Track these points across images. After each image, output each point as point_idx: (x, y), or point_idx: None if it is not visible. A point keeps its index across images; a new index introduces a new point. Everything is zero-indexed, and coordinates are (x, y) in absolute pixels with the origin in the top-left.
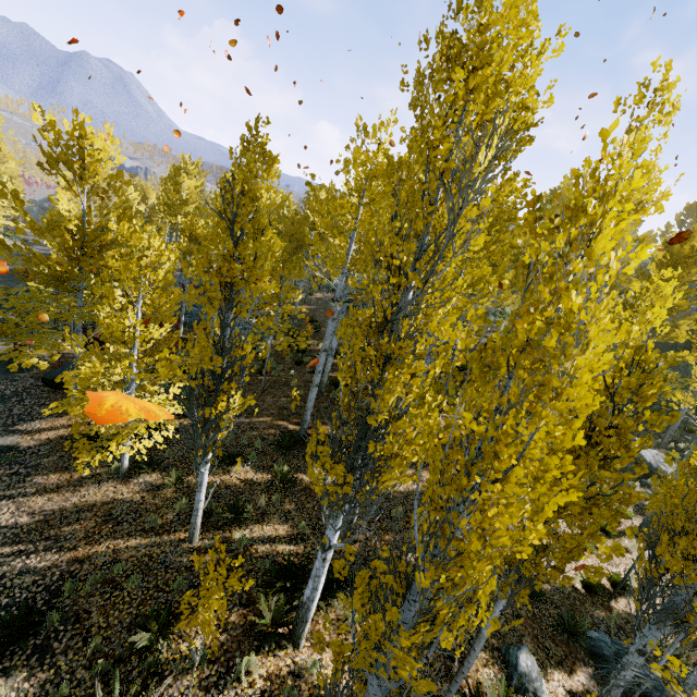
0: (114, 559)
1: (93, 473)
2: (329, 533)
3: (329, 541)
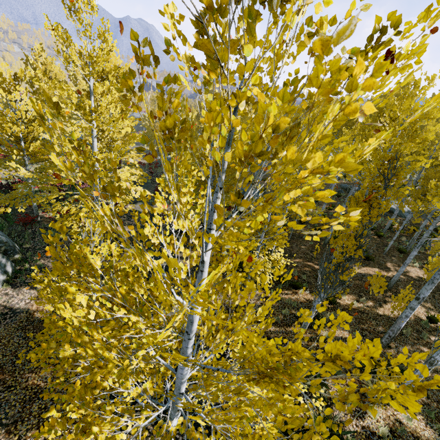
0: (267, 336)
1: None
2: (438, 358)
3: (437, 362)
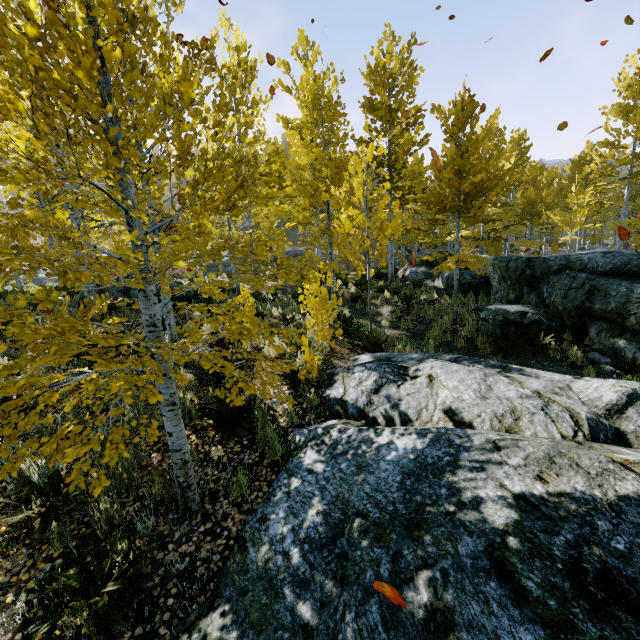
0: None
1: None
2: None
3: None
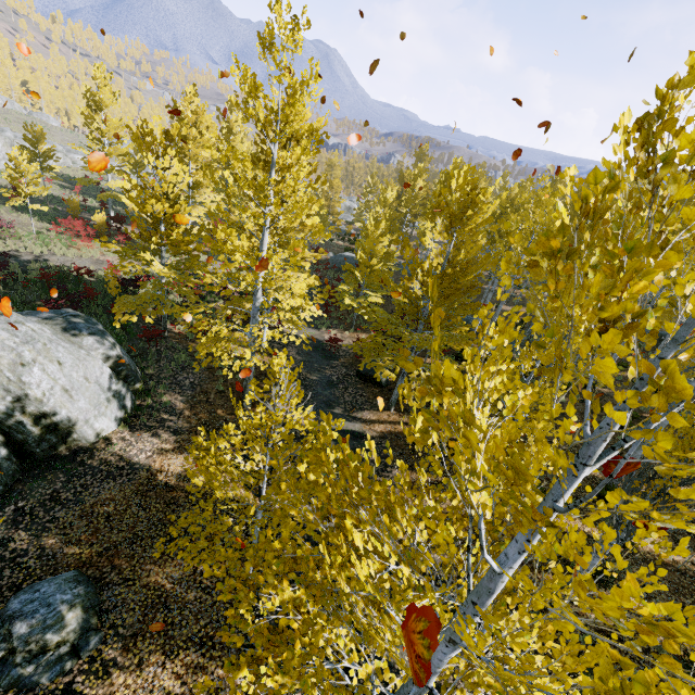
0: None
1: (436, 479)
2: None
3: None
